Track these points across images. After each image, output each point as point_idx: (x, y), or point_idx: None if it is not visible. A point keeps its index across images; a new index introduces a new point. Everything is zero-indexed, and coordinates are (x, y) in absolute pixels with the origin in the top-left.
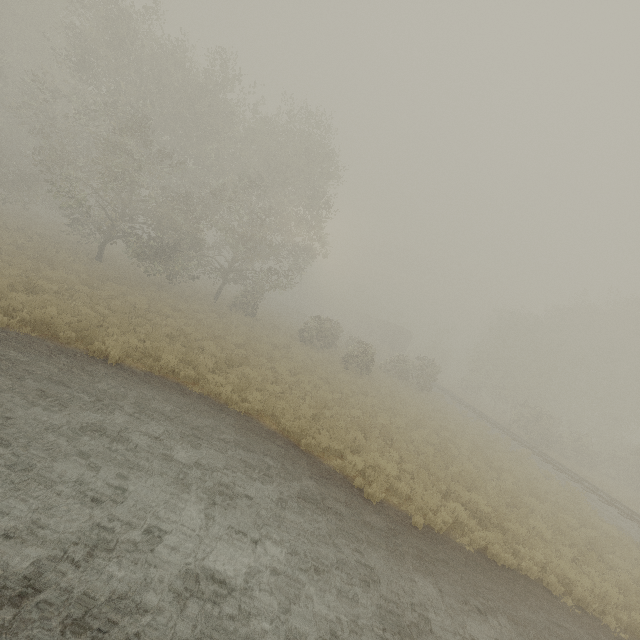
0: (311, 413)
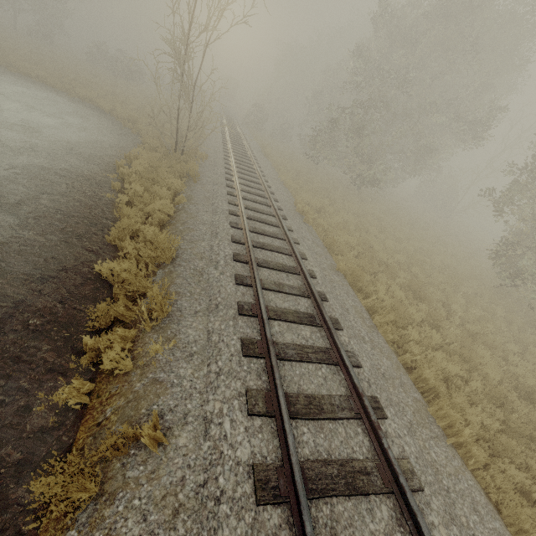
0: None
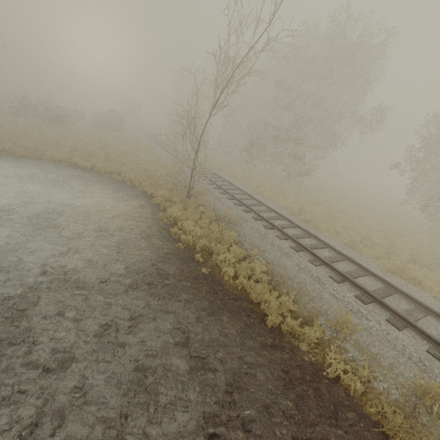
0: None
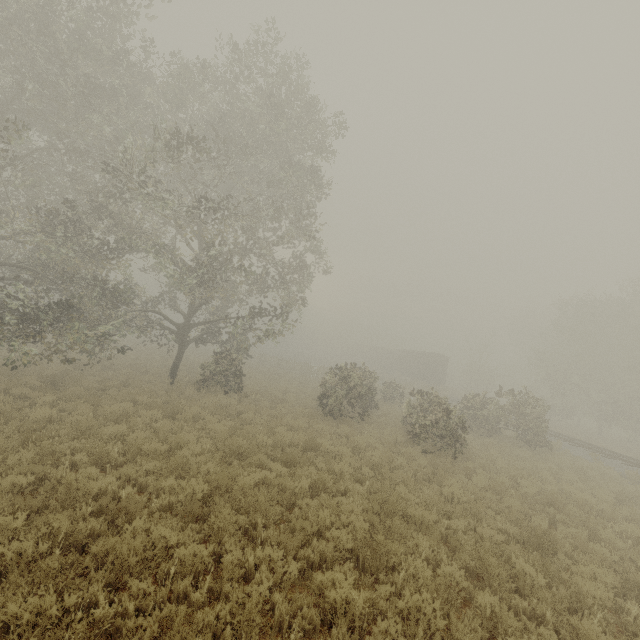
0: None
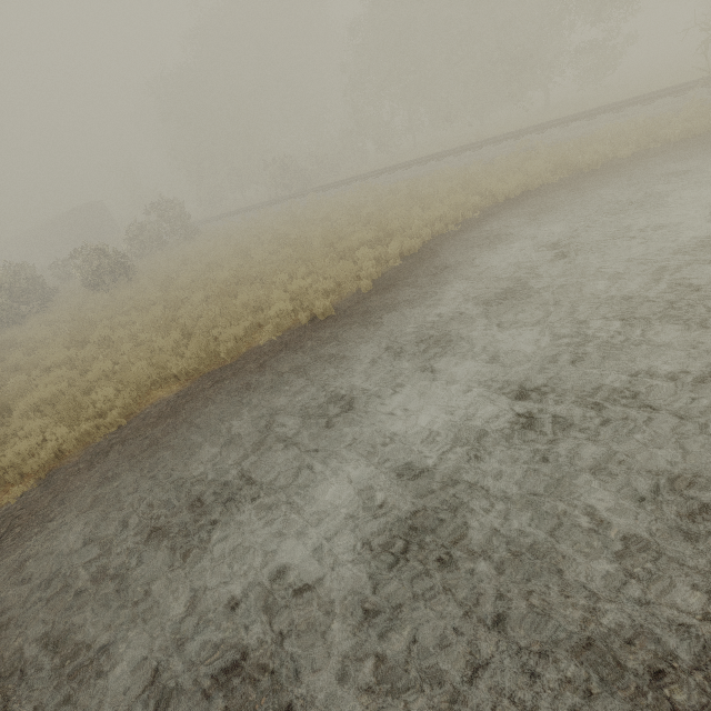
0: (179, 335)
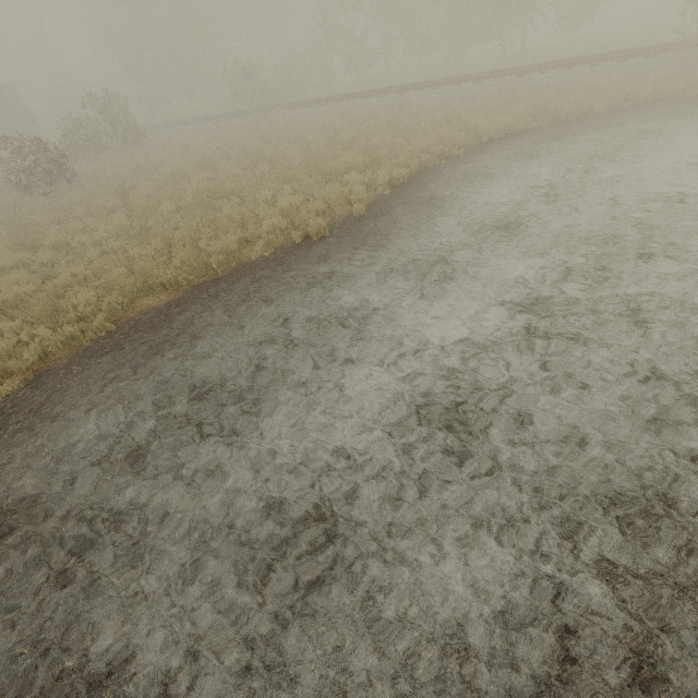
0: (161, 244)
